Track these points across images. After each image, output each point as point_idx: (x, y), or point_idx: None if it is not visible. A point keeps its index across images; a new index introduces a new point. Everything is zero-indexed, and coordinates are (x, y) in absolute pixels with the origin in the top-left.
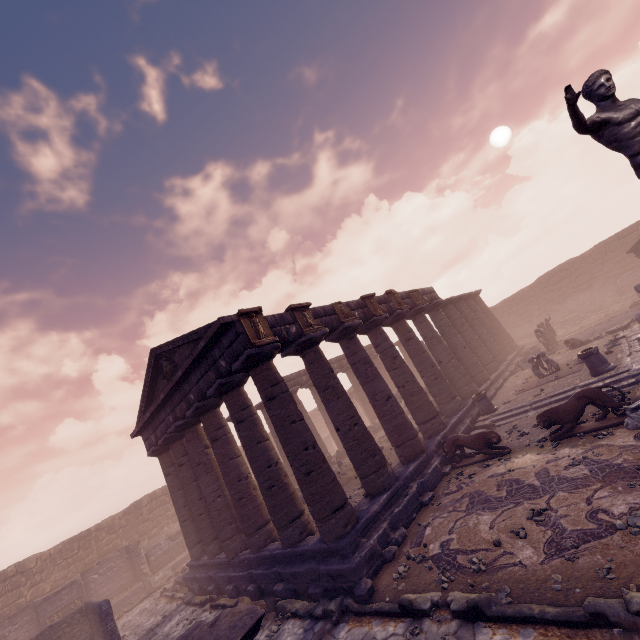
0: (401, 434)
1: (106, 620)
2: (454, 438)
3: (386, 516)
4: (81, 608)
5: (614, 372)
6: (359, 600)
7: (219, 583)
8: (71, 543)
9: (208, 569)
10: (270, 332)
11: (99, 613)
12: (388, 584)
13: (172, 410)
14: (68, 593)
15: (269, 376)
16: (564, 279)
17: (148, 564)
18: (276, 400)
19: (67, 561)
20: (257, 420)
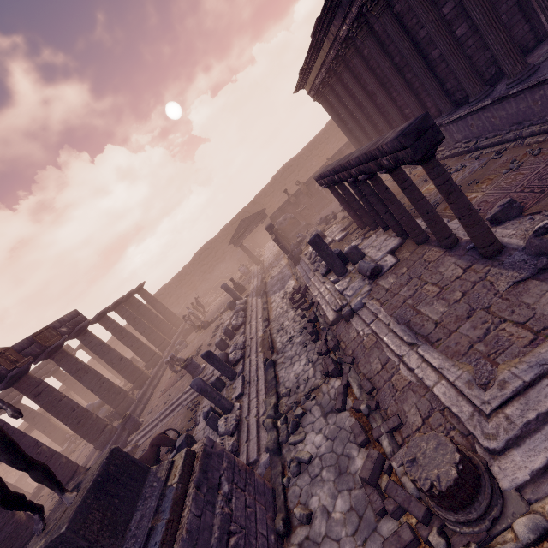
0: (12, 545)
1: None
2: None
3: None
4: None
5: (201, 376)
6: None
7: None
8: None
9: None
10: None
11: None
12: None
13: None
14: None
15: None
16: (209, 255)
17: None
18: None
19: None
20: None
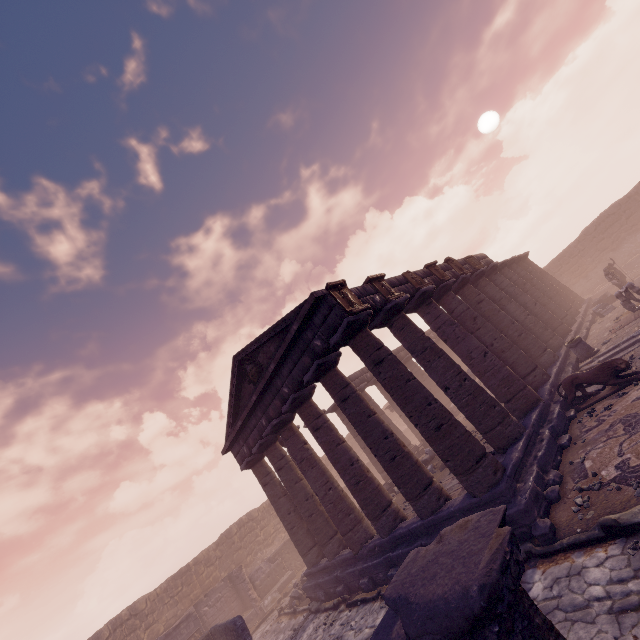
0: (509, 387)
1: (243, 635)
2: (571, 378)
3: (531, 461)
4: (208, 635)
5: None
6: (541, 541)
7: (349, 581)
8: (174, 580)
9: (330, 571)
10: (359, 301)
11: (235, 629)
12: (570, 518)
13: (264, 412)
14: (186, 627)
15: (371, 341)
16: (613, 224)
17: (254, 589)
18: (385, 363)
19: (174, 599)
20: (360, 396)
